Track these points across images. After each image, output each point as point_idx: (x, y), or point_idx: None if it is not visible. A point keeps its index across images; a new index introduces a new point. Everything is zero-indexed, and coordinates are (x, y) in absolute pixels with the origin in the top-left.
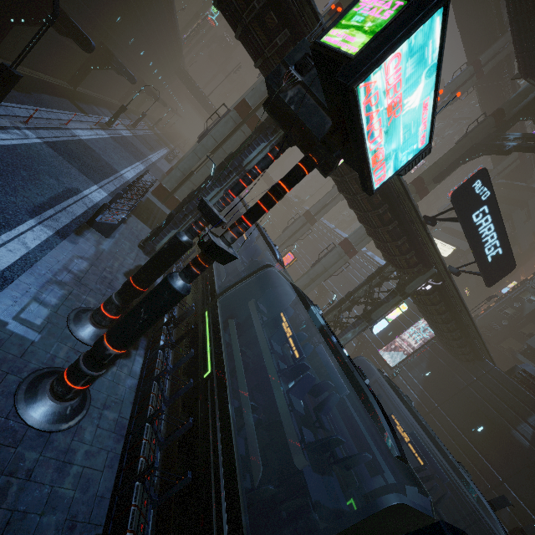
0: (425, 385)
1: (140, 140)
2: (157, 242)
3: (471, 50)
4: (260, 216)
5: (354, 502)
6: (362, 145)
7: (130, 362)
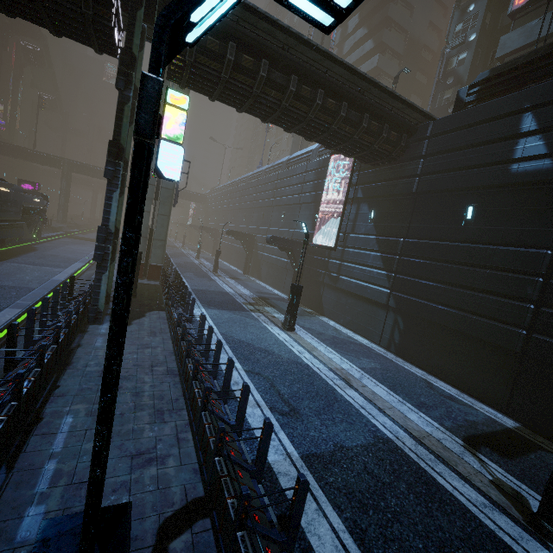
0: (379, 230)
1: None
2: None
3: None
4: None
5: None
6: None
7: None
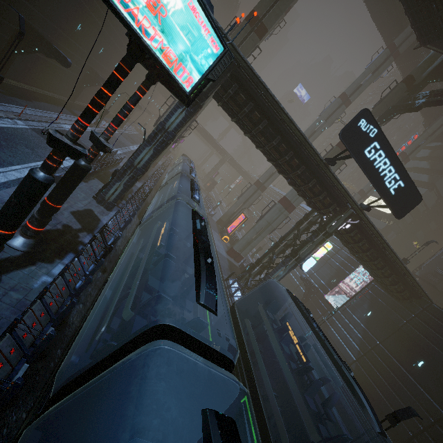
0: (367, 324)
1: (124, 136)
2: (106, 193)
3: (388, 38)
4: (91, 116)
5: (246, 399)
6: (142, 42)
7: (51, 266)
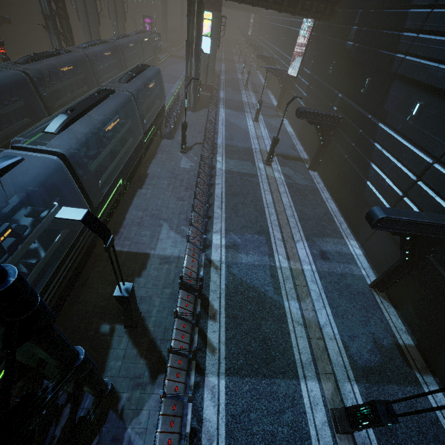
0: (313, 69)
1: None
2: None
3: None
4: None
5: None
6: None
7: None
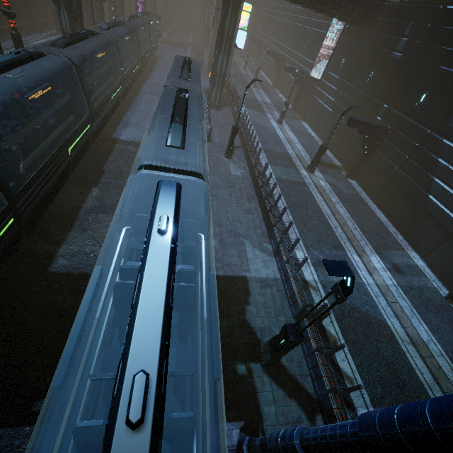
0: (342, 74)
1: None
2: None
3: None
4: None
5: None
6: None
7: None
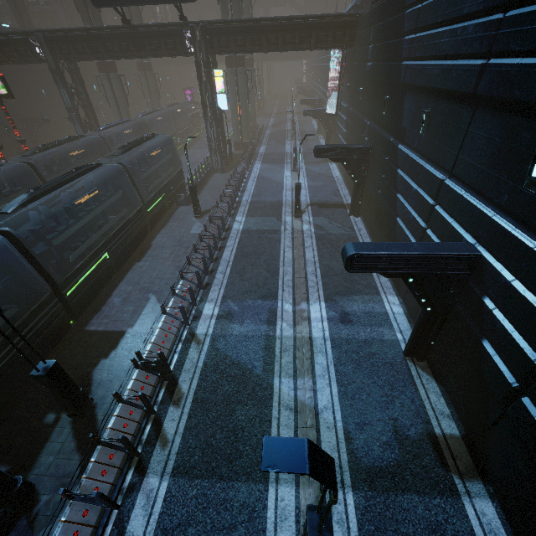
0: (348, 101)
1: None
2: None
3: None
4: None
5: None
6: None
7: None
